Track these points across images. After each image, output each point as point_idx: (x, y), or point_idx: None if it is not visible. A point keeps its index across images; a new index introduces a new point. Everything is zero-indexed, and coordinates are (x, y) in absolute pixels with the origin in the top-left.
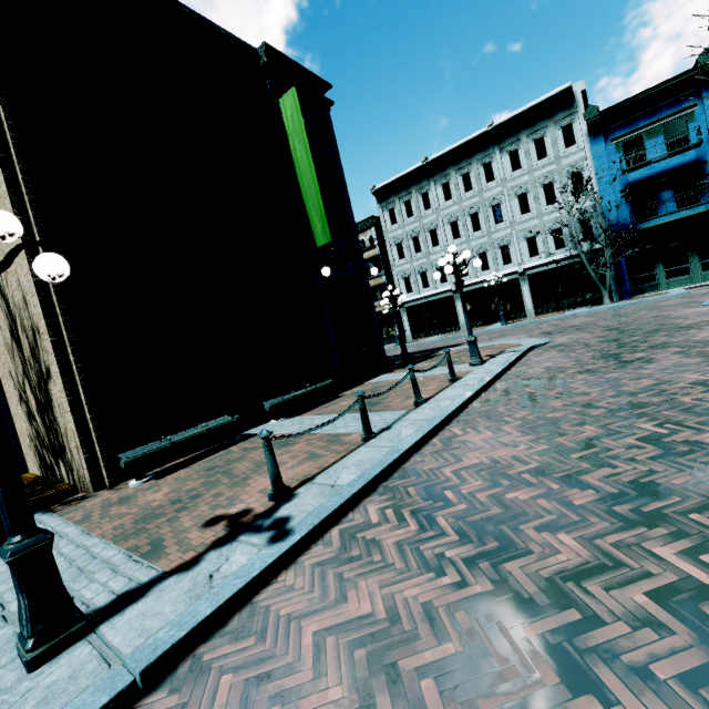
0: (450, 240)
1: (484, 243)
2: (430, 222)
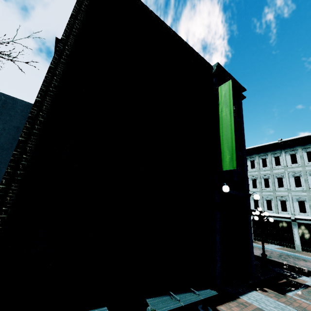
0: (292, 186)
1: None
2: (278, 172)
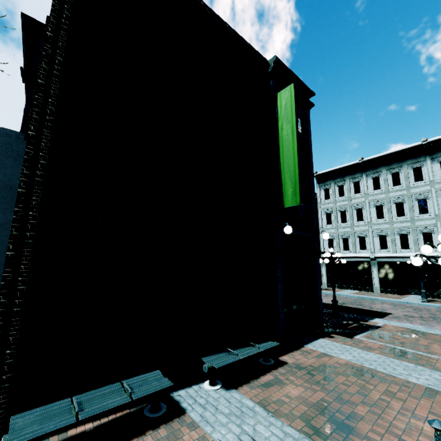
0: (373, 219)
1: (407, 226)
2: (358, 202)
